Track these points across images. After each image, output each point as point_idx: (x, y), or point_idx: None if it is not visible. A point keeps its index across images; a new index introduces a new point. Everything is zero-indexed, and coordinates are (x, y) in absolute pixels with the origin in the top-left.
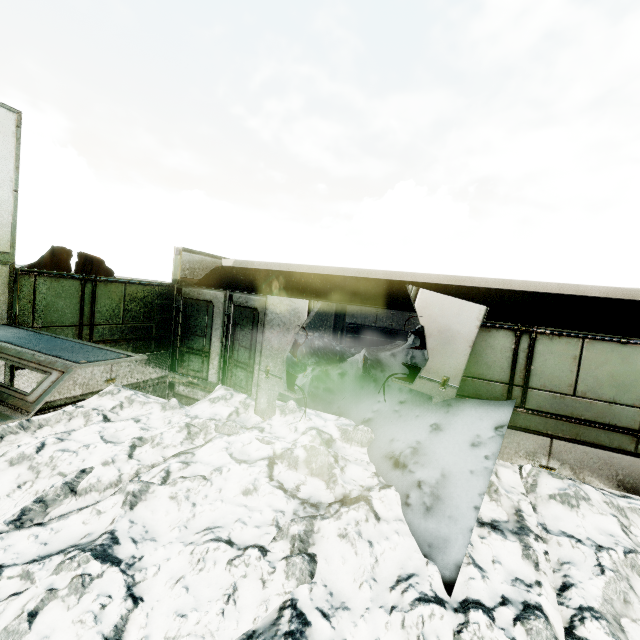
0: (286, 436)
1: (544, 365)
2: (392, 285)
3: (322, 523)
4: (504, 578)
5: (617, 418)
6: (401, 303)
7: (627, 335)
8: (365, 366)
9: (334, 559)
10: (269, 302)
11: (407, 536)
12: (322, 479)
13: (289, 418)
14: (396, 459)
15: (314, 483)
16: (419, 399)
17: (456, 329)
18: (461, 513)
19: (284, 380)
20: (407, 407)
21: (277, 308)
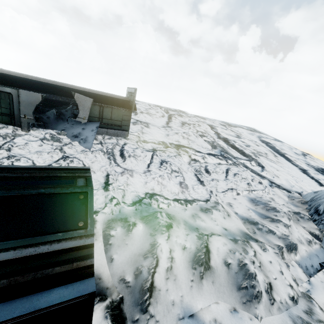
0: (40, 135)
1: (105, 113)
2: (64, 88)
3: (63, 147)
4: (98, 148)
5: (118, 124)
6: (69, 95)
7: (120, 107)
8: (57, 114)
9: (68, 151)
10: (21, 92)
11: (81, 147)
12: (58, 142)
13: (36, 131)
14: (75, 136)
15: (56, 143)
16: (78, 123)
17: (86, 104)
18: (91, 141)
19: (34, 119)
20: (75, 125)
21: (26, 95)
